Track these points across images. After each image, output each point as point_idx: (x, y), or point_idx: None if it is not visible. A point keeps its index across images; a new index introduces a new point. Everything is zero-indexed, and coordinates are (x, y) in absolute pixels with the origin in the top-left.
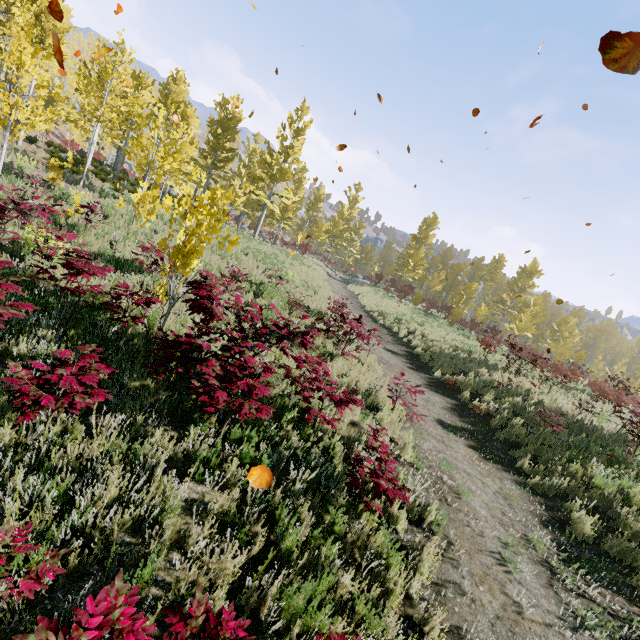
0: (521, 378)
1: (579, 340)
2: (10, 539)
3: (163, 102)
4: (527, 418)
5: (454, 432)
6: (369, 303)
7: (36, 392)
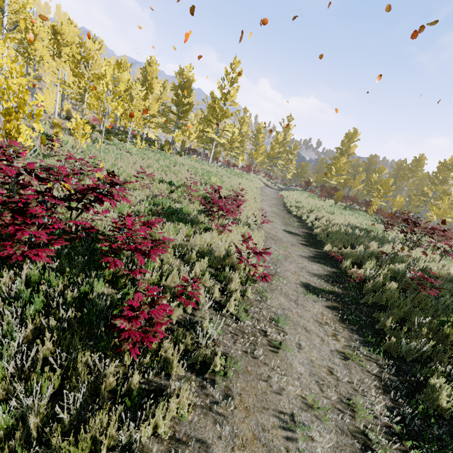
0: (417, 251)
1: None
2: None
3: (143, 80)
4: (405, 283)
5: (317, 294)
6: (291, 201)
7: None
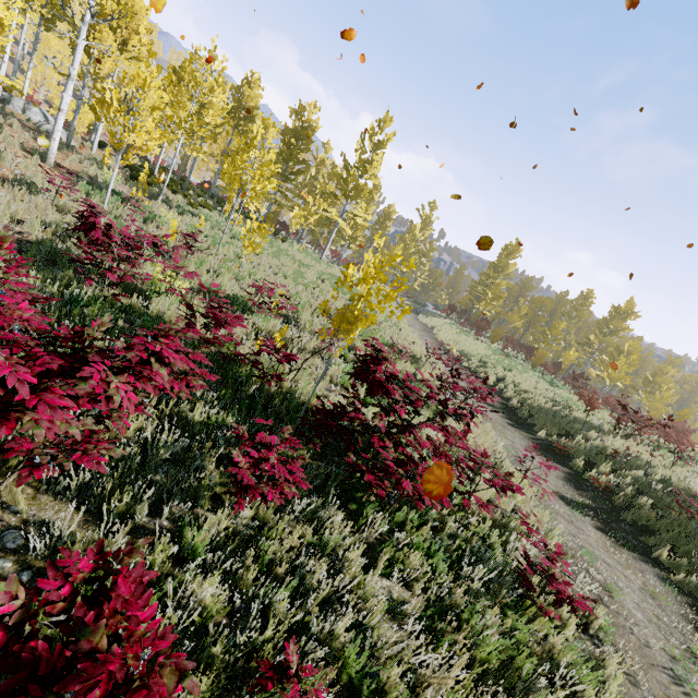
0: (632, 444)
1: (674, 393)
2: (295, 660)
3: (235, 107)
4: (654, 497)
5: (577, 509)
6: (447, 340)
7: (266, 488)
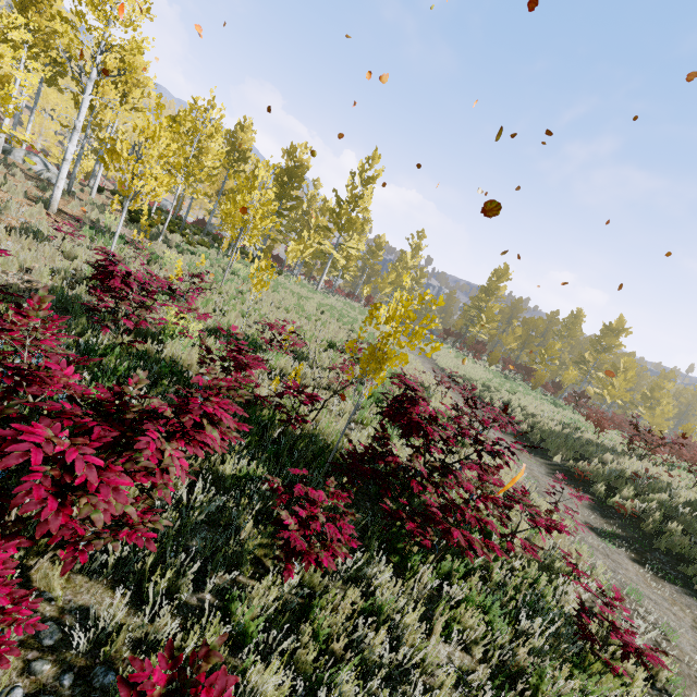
0: (648, 465)
1: (672, 406)
2: None
3: (229, 150)
4: (683, 522)
5: (609, 540)
6: (447, 365)
7: (322, 552)
